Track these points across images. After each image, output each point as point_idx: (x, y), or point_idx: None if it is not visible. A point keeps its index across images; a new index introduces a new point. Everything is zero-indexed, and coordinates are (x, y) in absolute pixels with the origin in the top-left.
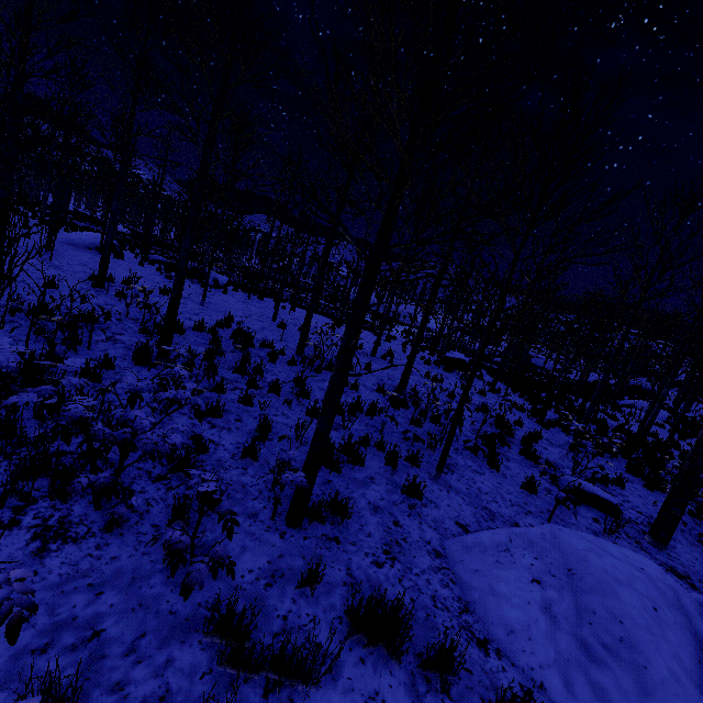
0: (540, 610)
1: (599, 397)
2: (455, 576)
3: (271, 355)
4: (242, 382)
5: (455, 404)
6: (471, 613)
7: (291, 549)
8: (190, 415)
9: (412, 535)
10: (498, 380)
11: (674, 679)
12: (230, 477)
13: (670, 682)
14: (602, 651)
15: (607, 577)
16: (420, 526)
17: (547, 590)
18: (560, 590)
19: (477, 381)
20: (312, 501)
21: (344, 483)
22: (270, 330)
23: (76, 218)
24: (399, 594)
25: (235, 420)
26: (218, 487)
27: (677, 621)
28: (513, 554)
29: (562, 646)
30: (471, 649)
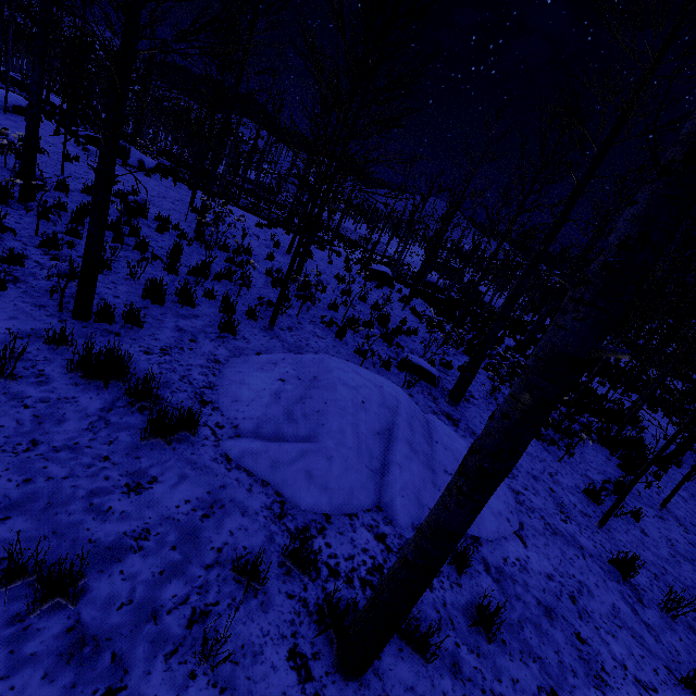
0: (271, 394)
1: (469, 301)
2: (220, 373)
3: (159, 225)
4: (110, 238)
5: (311, 279)
6: (213, 390)
7: (64, 329)
8: (26, 243)
9: (202, 349)
10: (421, 298)
11: (340, 432)
12: (37, 283)
13: (334, 432)
14: (300, 417)
15: (338, 381)
16: (216, 347)
17: (286, 385)
18: (297, 386)
19: (394, 293)
20: (115, 313)
21: (162, 312)
22: (180, 212)
23: (3, 80)
24: (150, 368)
25: (77, 256)
26: (8, 279)
27: (379, 412)
28: (278, 366)
29: (272, 412)
30: (191, 402)
